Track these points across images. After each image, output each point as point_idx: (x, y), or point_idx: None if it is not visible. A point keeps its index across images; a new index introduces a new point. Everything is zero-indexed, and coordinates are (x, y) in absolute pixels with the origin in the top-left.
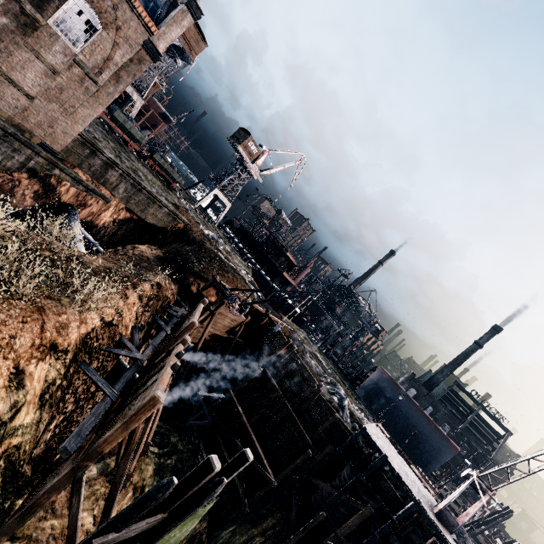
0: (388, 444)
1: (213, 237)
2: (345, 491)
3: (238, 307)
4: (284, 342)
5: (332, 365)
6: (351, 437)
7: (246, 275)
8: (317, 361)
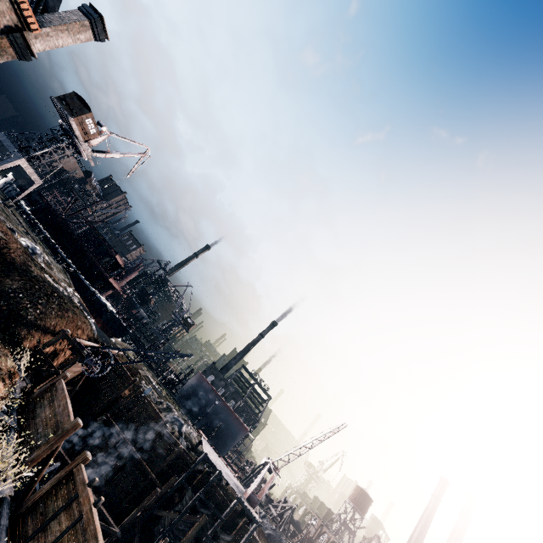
0: (214, 454)
1: (35, 251)
2: (186, 512)
3: (97, 367)
4: (130, 382)
5: (156, 376)
6: (195, 464)
7: (74, 296)
8: (152, 386)
